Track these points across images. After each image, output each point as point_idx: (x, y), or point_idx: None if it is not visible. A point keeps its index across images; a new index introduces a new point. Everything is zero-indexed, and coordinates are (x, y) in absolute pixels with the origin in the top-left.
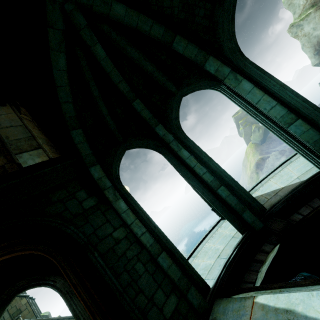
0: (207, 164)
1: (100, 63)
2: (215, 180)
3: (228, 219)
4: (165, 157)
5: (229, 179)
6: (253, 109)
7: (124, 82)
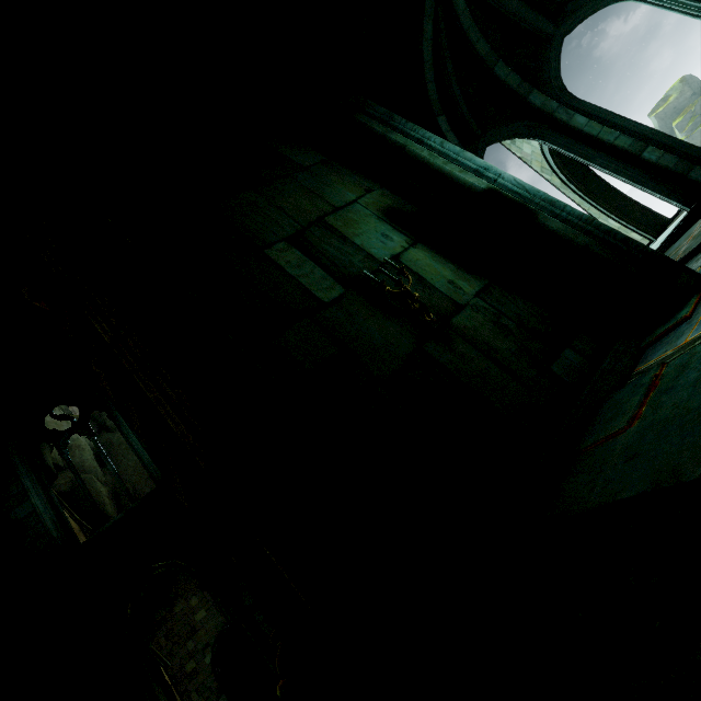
0: (619, 127)
1: (459, 20)
2: (636, 142)
3: (663, 194)
4: (546, 141)
5: (661, 137)
6: (697, 3)
7: (483, 39)
